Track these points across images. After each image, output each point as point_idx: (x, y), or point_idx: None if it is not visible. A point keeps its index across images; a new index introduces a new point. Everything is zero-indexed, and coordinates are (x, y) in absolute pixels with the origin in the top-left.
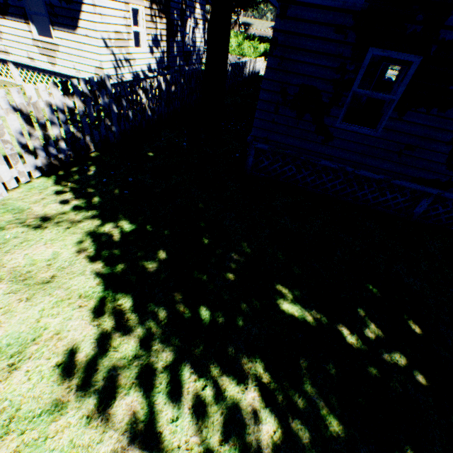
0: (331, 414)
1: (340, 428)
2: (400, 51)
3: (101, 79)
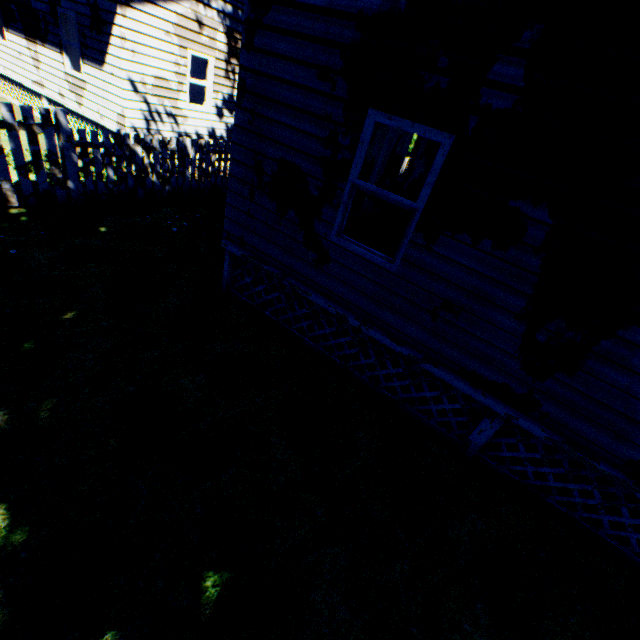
0: None
1: None
2: (417, 120)
3: (49, 113)
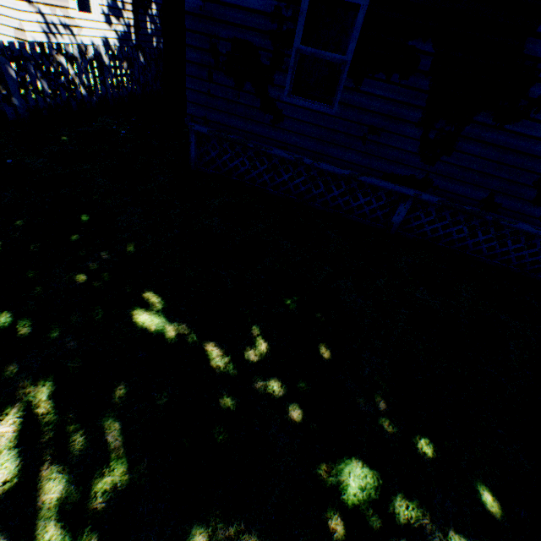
0: (122, 459)
1: (124, 479)
2: None
3: None
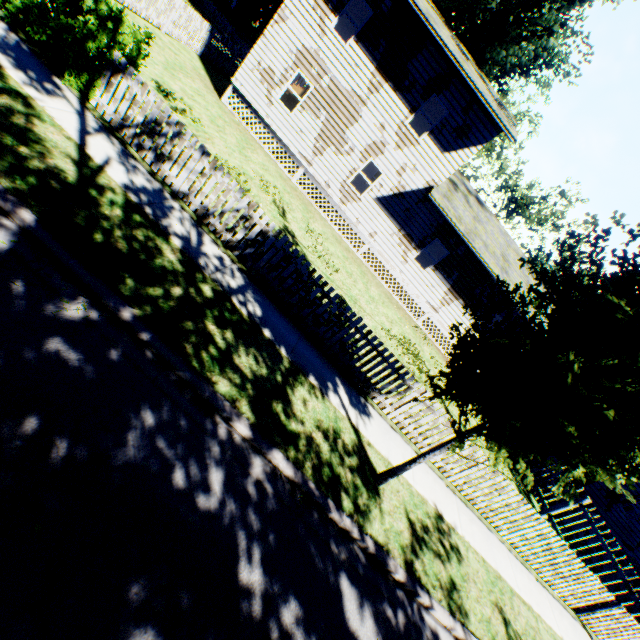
0: None
1: None
2: None
3: None
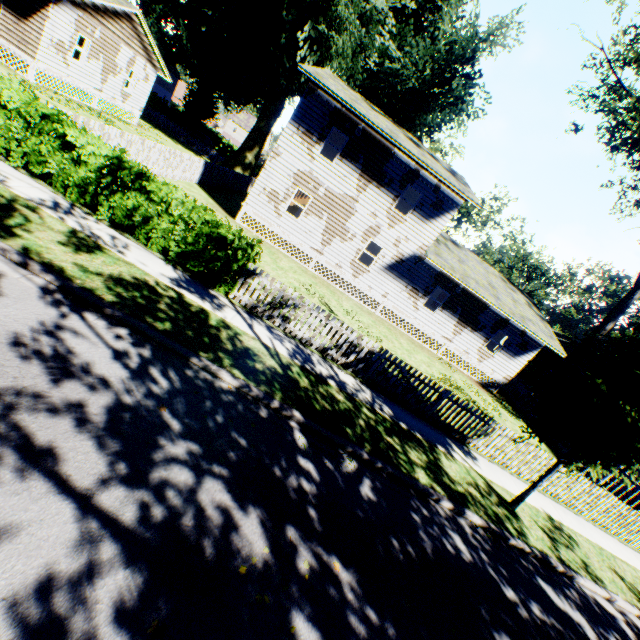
0: None
1: None
2: None
3: None
